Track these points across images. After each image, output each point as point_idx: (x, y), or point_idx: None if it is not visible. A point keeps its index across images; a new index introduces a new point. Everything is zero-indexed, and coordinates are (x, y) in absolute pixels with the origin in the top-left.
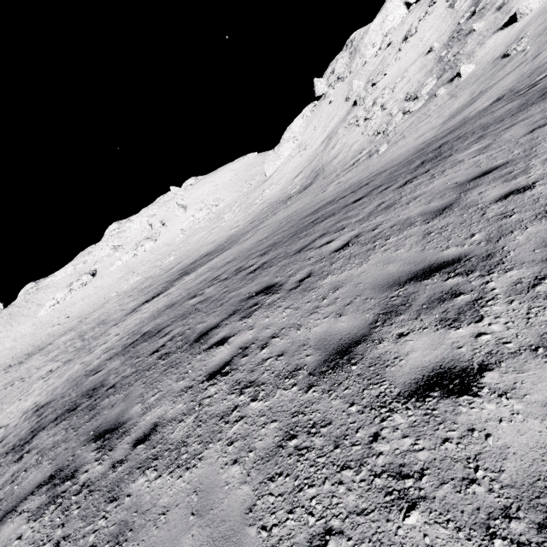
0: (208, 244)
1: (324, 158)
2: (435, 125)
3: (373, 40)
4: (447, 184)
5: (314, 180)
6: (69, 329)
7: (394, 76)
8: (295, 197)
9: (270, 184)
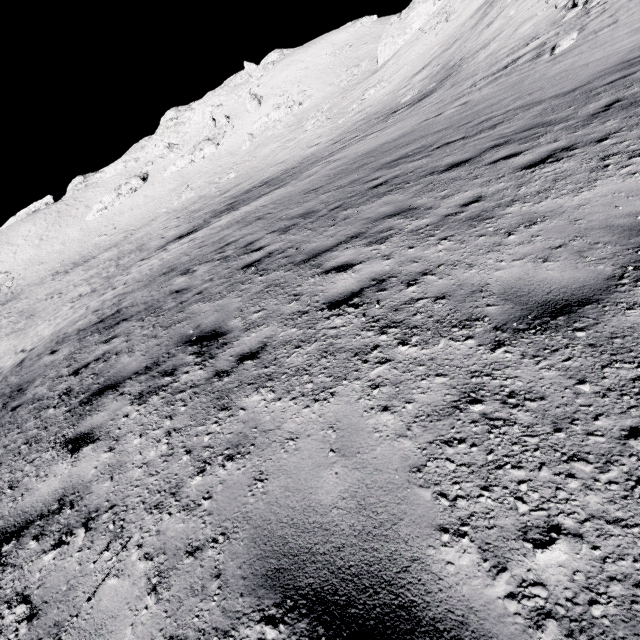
0: (276, 163)
1: (468, 44)
2: None
3: None
4: (617, 208)
5: (439, 86)
6: (114, 244)
7: None
8: (401, 113)
9: (379, 79)
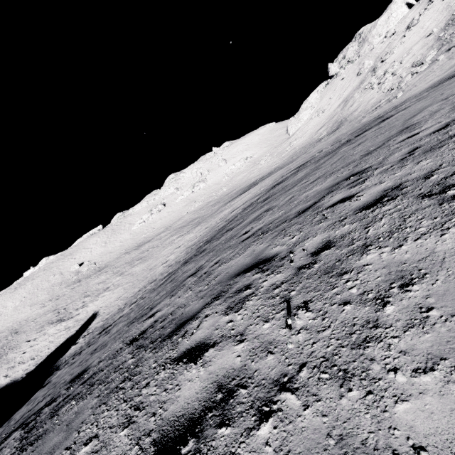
0: (254, 177)
1: (344, 113)
2: (439, 74)
3: (380, 32)
4: None
5: (341, 126)
6: (161, 232)
7: (400, 54)
8: (327, 137)
9: (295, 138)
